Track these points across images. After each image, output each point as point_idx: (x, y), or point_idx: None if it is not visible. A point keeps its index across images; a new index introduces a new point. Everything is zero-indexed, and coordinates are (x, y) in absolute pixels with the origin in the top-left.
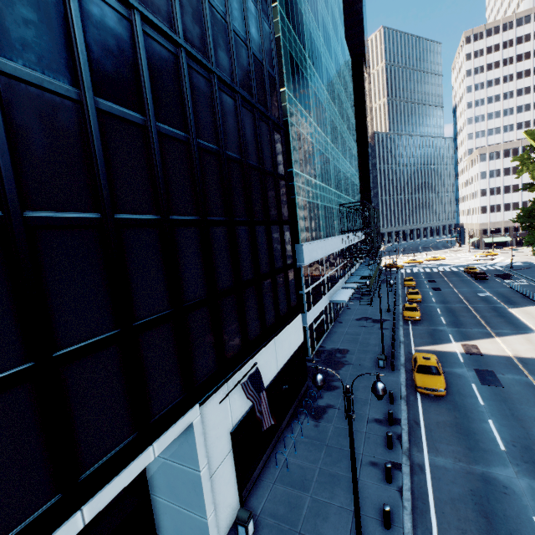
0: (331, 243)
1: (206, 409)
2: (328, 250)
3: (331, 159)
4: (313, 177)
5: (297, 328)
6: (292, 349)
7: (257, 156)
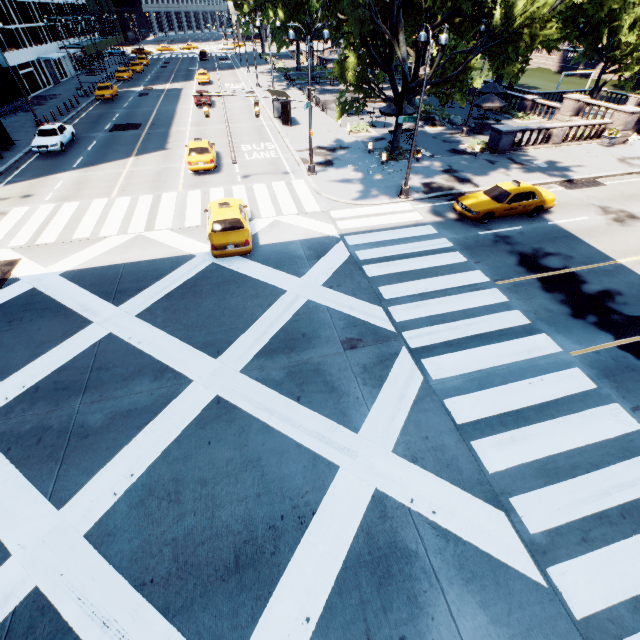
0: None
1: None
2: None
3: None
4: None
5: None
6: None
7: None
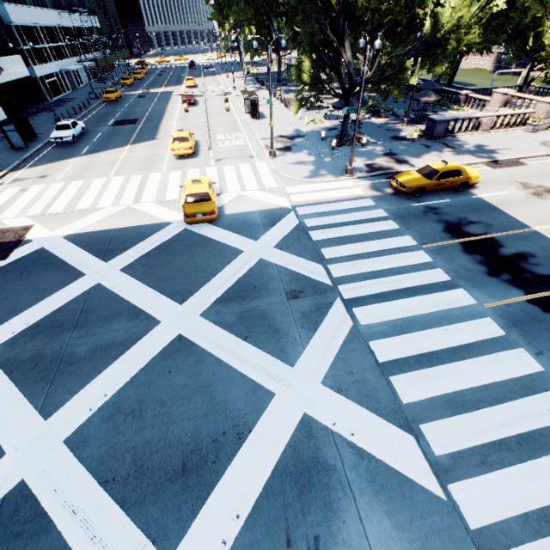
0: (43, 14)
1: None
2: (41, 20)
3: None
4: None
5: (20, 64)
6: (20, 75)
7: None
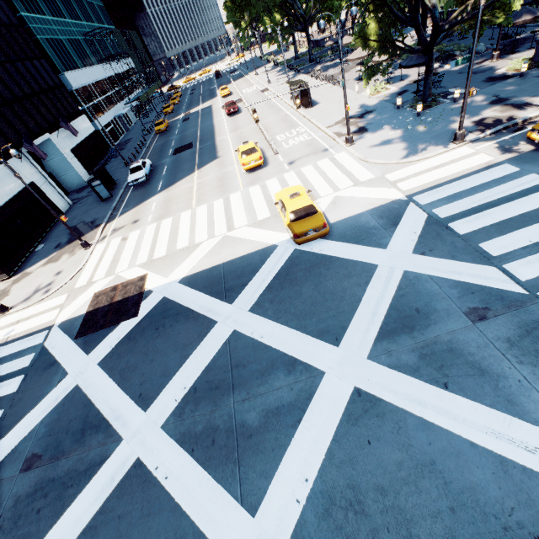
0: (92, 72)
1: (53, 138)
2: (92, 77)
3: None
4: (42, 15)
5: (86, 122)
6: (88, 132)
7: None
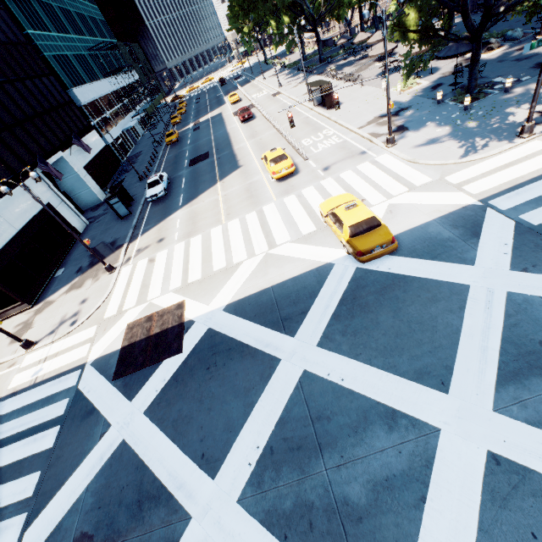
0: (98, 86)
1: (66, 156)
2: (99, 92)
3: (53, 3)
4: (47, 32)
5: (97, 138)
6: (99, 147)
7: (4, 35)
